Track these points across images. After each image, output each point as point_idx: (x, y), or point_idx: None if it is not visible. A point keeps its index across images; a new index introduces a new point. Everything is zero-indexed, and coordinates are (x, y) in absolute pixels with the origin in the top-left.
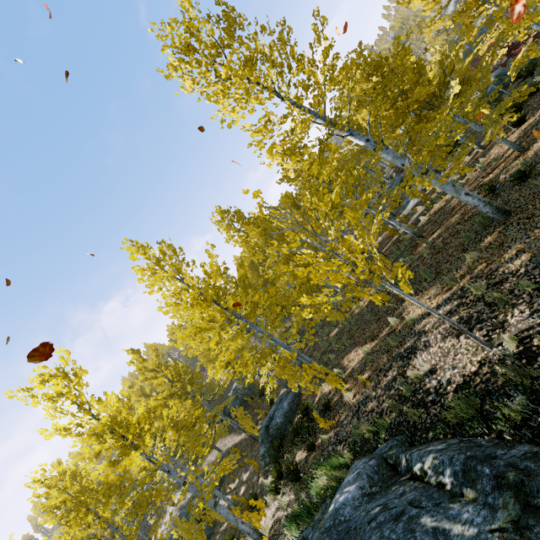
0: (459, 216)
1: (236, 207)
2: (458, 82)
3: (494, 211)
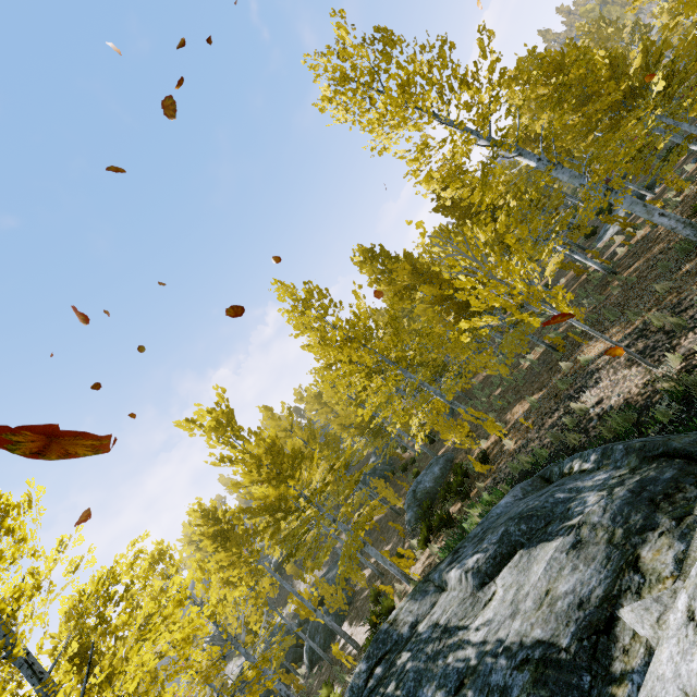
0: (664, 244)
1: (381, 245)
2: (662, 77)
3: (696, 233)
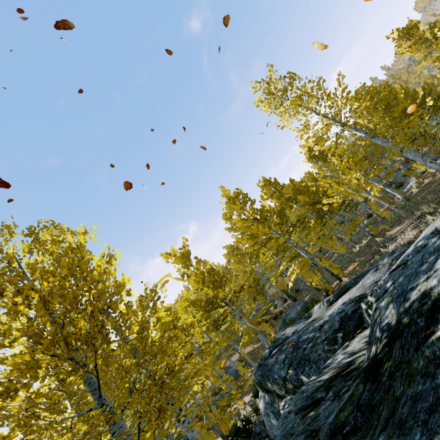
0: (437, 183)
1: (275, 178)
2: (431, 99)
3: None
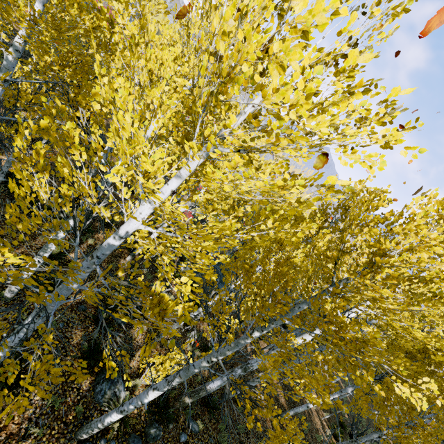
0: None
1: None
2: None
3: None
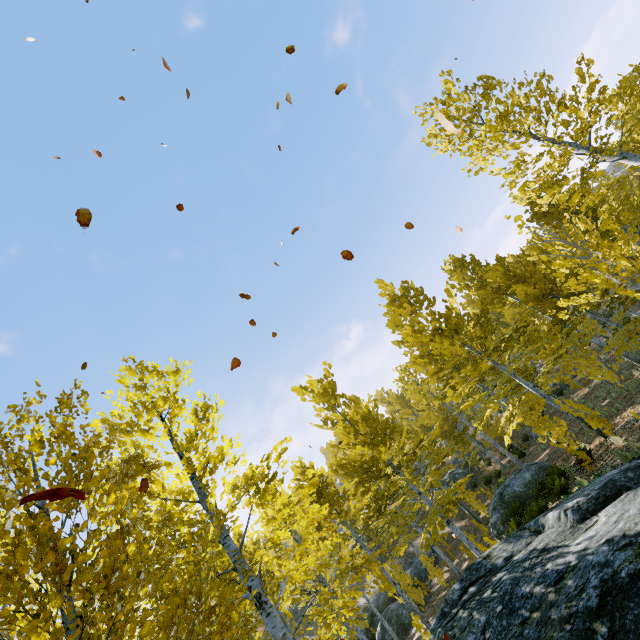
0: None
1: (472, 255)
2: None
3: None
